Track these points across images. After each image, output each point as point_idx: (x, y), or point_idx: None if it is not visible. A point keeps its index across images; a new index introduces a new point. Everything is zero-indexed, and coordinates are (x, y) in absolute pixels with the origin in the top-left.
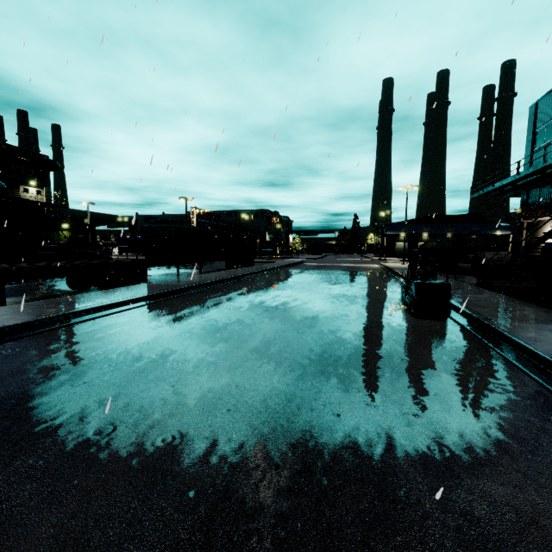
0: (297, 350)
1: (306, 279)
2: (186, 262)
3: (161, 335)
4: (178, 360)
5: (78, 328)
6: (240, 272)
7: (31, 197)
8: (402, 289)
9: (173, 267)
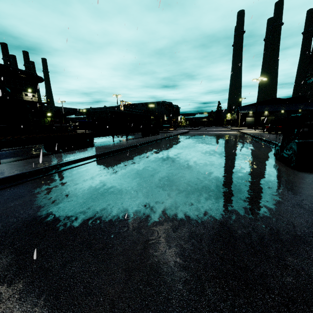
0: (213, 206)
1: (195, 142)
2: (118, 133)
3: (96, 189)
4: (106, 218)
5: (37, 182)
6: (151, 139)
7: (29, 99)
8: (276, 147)
9: (111, 137)
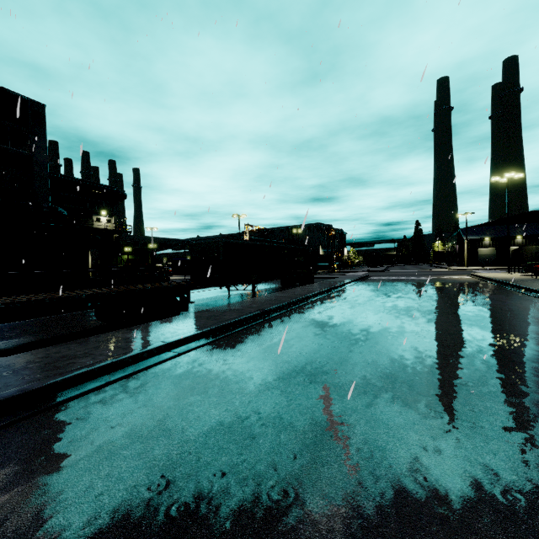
0: None
1: (394, 302)
2: (237, 283)
3: (140, 512)
4: None
5: (3, 441)
6: (301, 293)
7: (102, 226)
8: None
9: (225, 288)
